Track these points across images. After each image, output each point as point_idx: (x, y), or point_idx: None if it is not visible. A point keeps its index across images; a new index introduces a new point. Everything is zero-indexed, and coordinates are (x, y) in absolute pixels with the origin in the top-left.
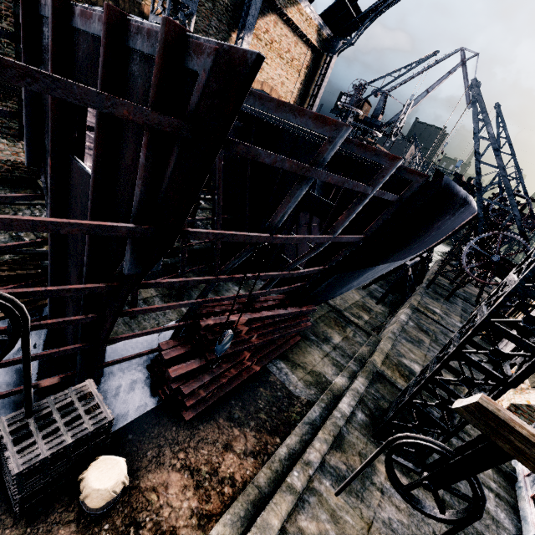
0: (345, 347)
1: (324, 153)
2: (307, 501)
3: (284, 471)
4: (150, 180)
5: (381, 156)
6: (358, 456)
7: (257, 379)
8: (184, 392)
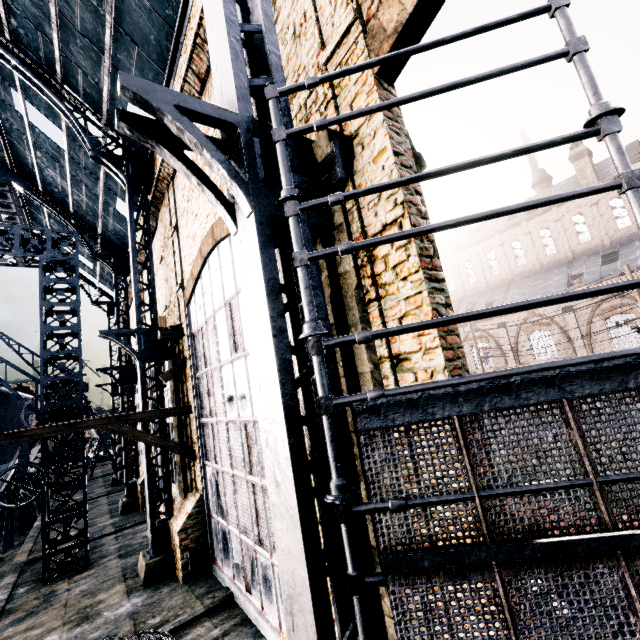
0: None
1: None
2: None
3: None
4: None
5: None
6: (34, 600)
7: None
8: None
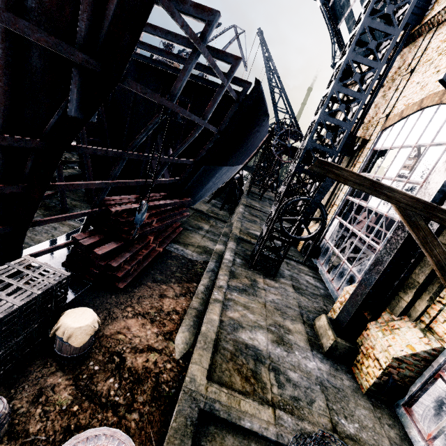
0: (214, 230)
1: (206, 33)
2: (228, 305)
3: (207, 297)
4: (92, 18)
5: (229, 57)
6: (246, 278)
7: (163, 256)
8: (113, 265)
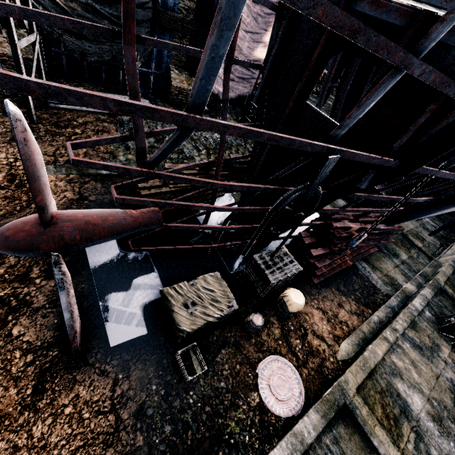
0: (411, 264)
1: None
2: (395, 349)
3: (377, 329)
4: (415, 133)
5: None
6: (427, 337)
7: (350, 270)
8: (317, 266)
